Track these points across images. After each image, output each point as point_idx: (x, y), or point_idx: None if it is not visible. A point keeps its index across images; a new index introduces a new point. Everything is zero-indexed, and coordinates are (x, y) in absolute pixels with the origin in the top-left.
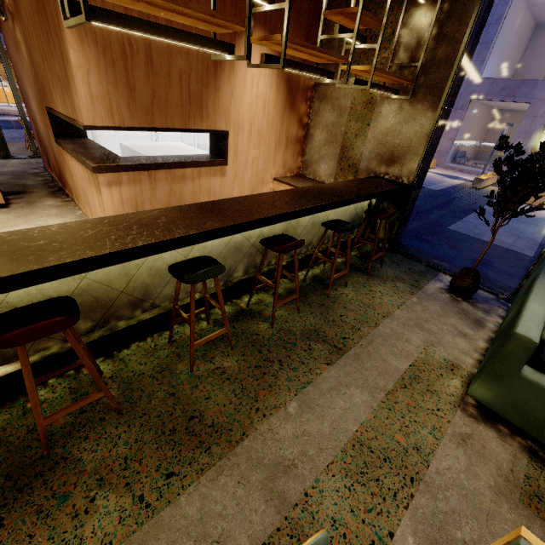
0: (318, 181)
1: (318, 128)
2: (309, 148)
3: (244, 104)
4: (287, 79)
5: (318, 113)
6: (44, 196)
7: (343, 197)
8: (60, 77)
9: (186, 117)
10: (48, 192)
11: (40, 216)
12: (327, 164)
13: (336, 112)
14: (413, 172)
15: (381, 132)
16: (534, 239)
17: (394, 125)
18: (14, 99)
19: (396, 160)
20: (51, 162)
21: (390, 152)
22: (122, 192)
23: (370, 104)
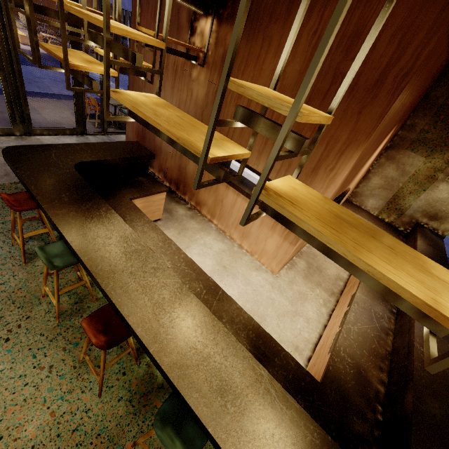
0: (365, 210)
1: (377, 175)
2: (363, 185)
3: (363, 169)
4: (382, 148)
5: (382, 166)
6: (168, 201)
7: (447, 267)
8: (291, 161)
9: (345, 187)
10: (166, 195)
11: (193, 232)
12: (376, 201)
13: (399, 172)
14: (448, 230)
15: (432, 198)
16: (448, 244)
17: (446, 198)
18: (102, 82)
19: (438, 219)
20: (161, 163)
21: (435, 213)
22: (300, 241)
23: (431, 178)
